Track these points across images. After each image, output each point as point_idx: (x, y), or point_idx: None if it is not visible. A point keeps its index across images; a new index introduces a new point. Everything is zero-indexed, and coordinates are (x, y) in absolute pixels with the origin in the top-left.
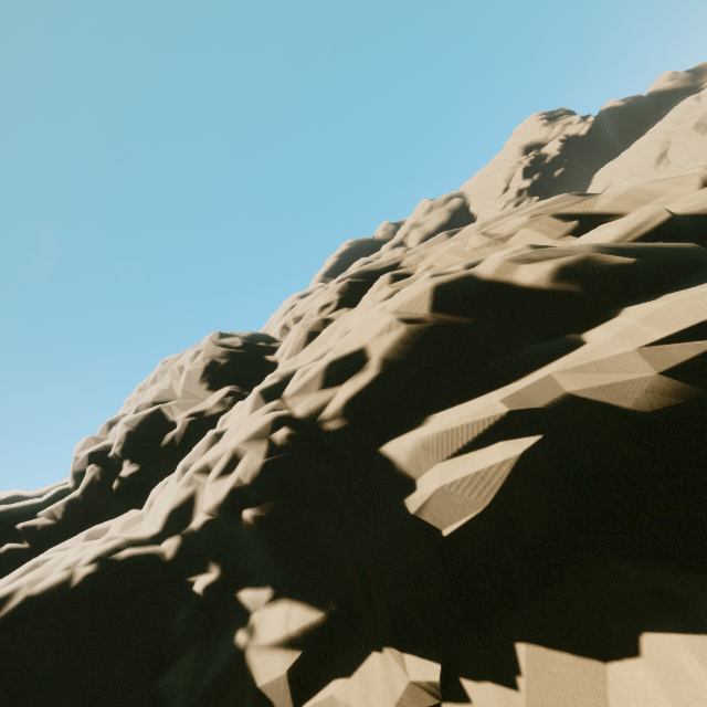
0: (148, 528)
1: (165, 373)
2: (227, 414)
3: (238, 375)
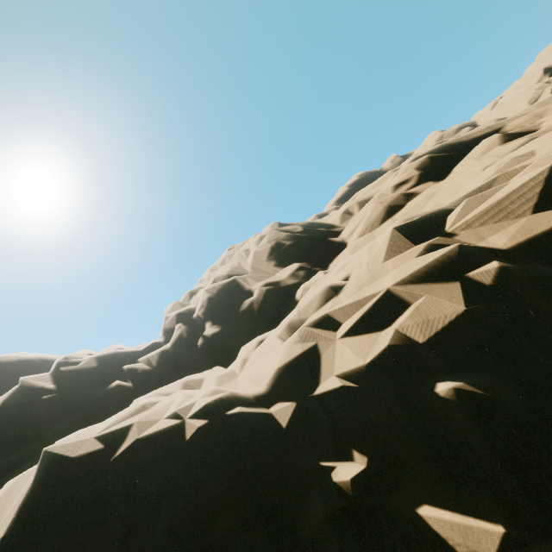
0: (249, 386)
1: (232, 257)
2: (308, 282)
3: (302, 254)
